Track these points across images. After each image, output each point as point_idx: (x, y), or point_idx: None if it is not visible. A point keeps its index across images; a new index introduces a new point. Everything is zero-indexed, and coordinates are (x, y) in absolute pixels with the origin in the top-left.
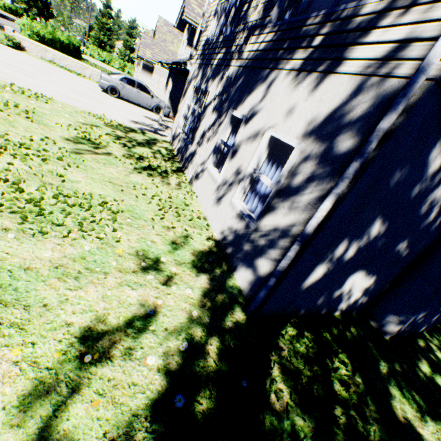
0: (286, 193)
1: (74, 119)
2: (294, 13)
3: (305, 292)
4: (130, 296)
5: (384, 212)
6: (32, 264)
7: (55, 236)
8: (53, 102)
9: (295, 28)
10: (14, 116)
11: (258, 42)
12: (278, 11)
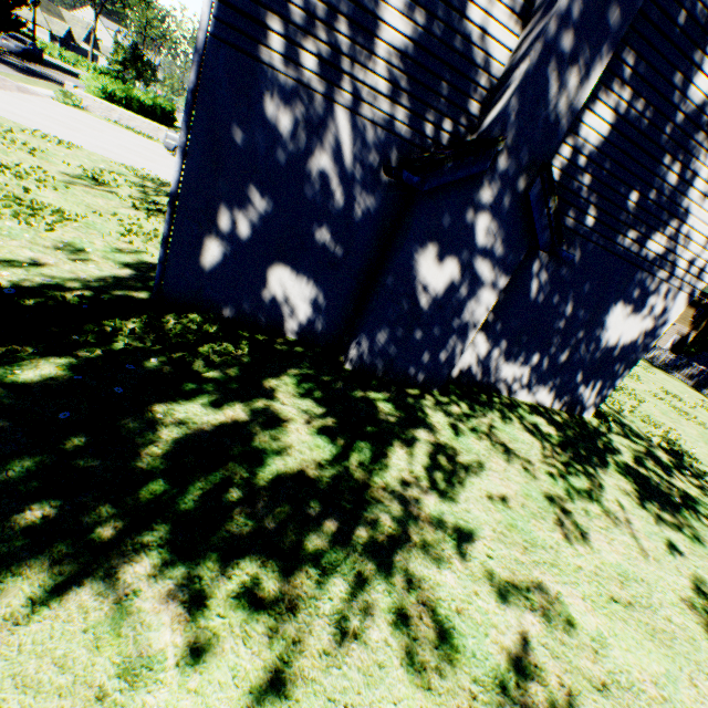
0: None
1: (95, 165)
2: None
3: (213, 279)
4: (26, 254)
5: (257, 179)
6: None
7: None
8: (80, 150)
9: None
10: (15, 150)
11: None
12: None
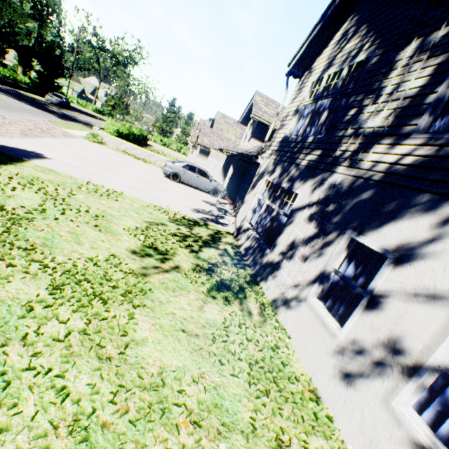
0: None
1: (141, 217)
2: None
3: None
4: None
5: None
6: None
7: None
8: (122, 197)
9: None
10: (82, 226)
11: (394, 153)
12: (429, 119)
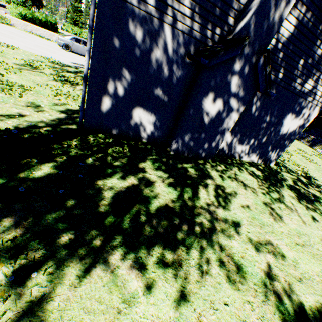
0: None
1: (28, 58)
2: None
3: (107, 117)
4: (14, 110)
5: (126, 65)
6: None
7: None
8: (18, 50)
9: None
10: None
11: None
12: None
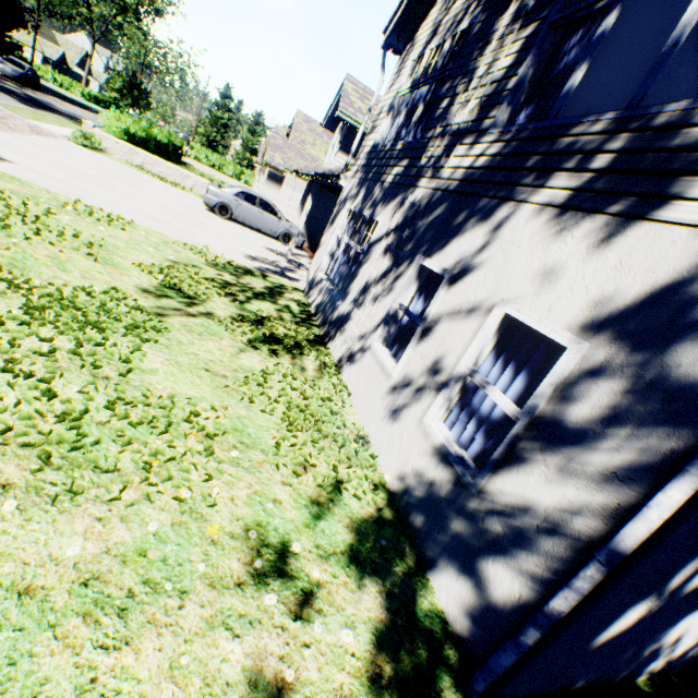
0: (550, 435)
1: (161, 255)
2: (536, 114)
3: (594, 652)
4: (228, 659)
5: None
6: (36, 578)
7: (96, 497)
8: (133, 227)
9: (547, 138)
10: (69, 252)
11: (471, 155)
12: (507, 110)
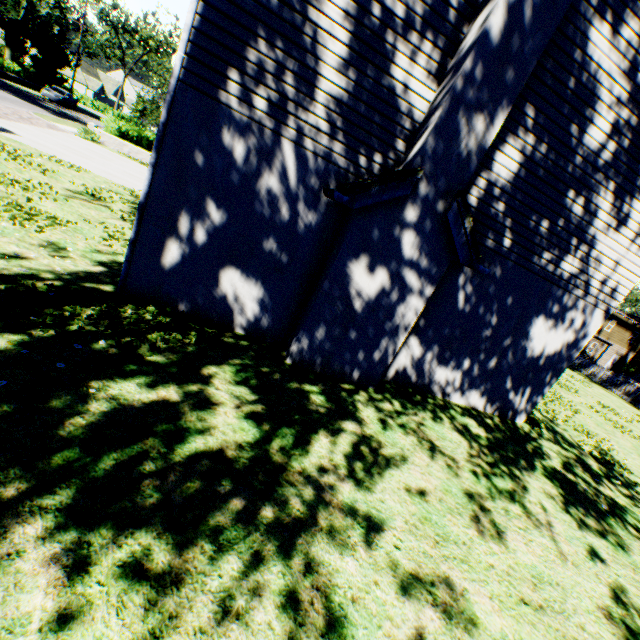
0: None
1: (97, 185)
2: None
3: (171, 277)
4: (12, 248)
5: (214, 194)
6: None
7: None
8: (87, 173)
9: None
10: (30, 170)
11: None
12: None
